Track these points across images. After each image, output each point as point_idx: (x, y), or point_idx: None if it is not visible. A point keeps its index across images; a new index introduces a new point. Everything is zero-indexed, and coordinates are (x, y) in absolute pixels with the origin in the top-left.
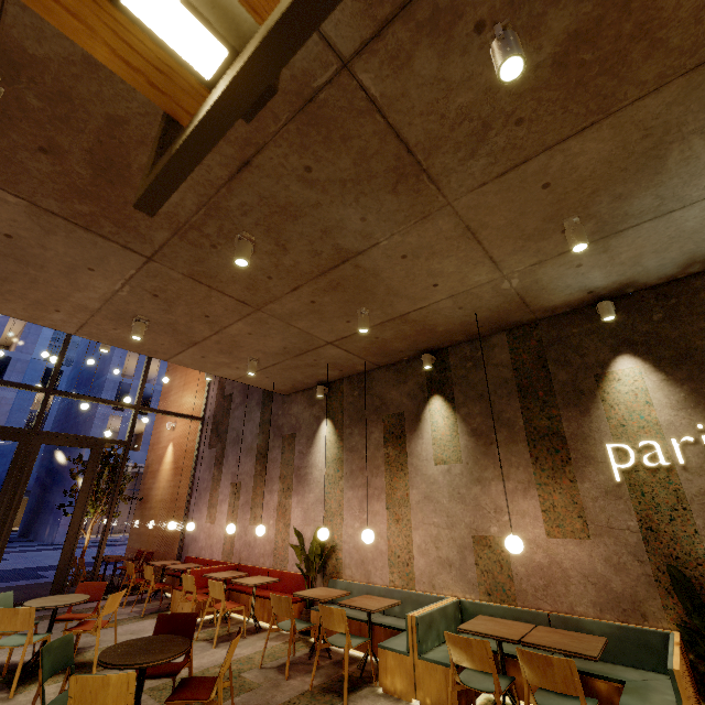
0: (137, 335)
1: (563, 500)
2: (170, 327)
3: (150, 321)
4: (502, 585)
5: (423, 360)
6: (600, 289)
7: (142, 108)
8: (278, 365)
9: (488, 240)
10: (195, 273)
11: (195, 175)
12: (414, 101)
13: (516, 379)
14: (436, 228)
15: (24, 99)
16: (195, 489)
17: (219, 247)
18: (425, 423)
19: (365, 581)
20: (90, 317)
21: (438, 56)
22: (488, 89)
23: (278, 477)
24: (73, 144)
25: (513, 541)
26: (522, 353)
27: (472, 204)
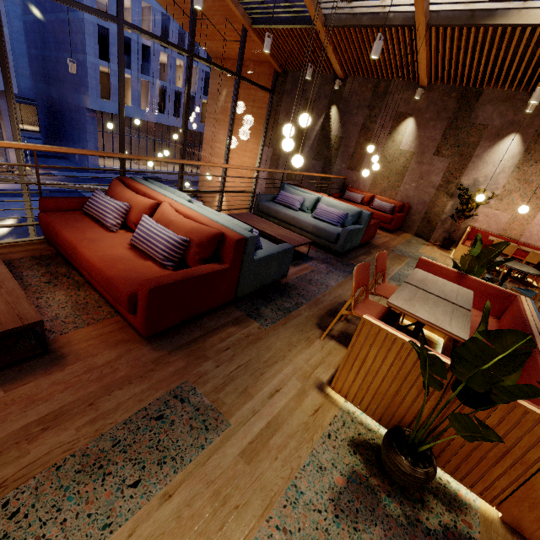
0: None
1: None
2: None
3: None
4: None
5: None
6: None
7: None
8: None
9: None
10: None
11: None
12: None
13: None
14: None
15: None
16: None
17: None
18: None
19: None
20: None
21: None
22: None
23: None
24: None
25: None
26: None
27: None
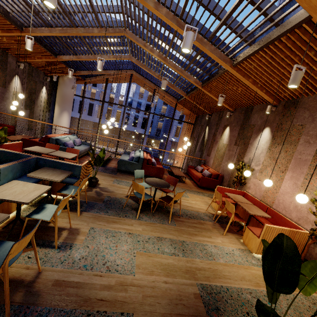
0: None
1: None
2: None
3: None
4: None
5: None
6: None
7: None
8: None
9: None
10: None
11: None
12: None
13: None
14: None
15: None
16: None
17: None
18: None
19: None
20: None
21: None
22: None
23: None
24: None
25: None
26: None
27: None
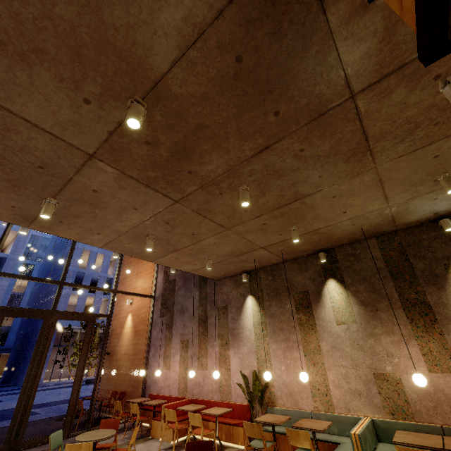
0: (150, 248)
1: (436, 347)
2: (165, 241)
3: (155, 238)
4: (402, 407)
5: (320, 256)
6: (442, 211)
7: (221, 119)
8: (222, 261)
9: (388, 186)
10: (200, 209)
11: (232, 155)
12: (382, 114)
13: (387, 268)
14: (361, 180)
15: (153, 116)
16: (152, 345)
17: (224, 194)
18: (325, 297)
19: (294, 407)
20: (117, 237)
21: (407, 91)
22: (427, 107)
23: (217, 336)
24: (167, 139)
25: (420, 377)
26: (389, 251)
27: (388, 167)
